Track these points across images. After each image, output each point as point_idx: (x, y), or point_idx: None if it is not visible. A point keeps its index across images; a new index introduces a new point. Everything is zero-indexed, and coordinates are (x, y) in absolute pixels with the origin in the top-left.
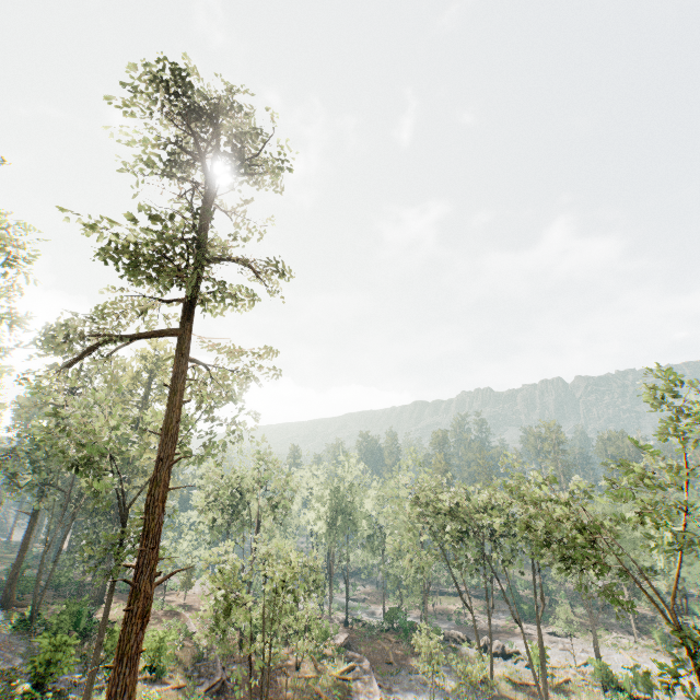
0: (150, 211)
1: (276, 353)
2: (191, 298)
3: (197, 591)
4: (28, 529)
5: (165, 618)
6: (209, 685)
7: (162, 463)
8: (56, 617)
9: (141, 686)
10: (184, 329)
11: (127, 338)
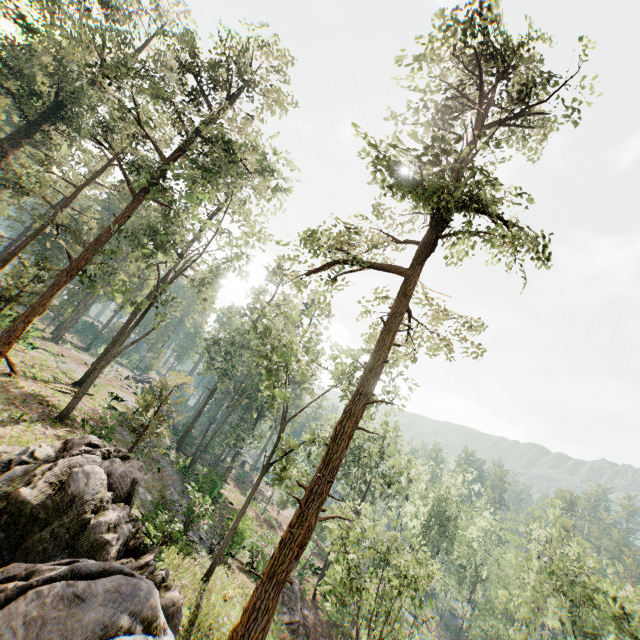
0: (425, 143)
1: (483, 330)
2: (437, 238)
3: (286, 513)
4: (206, 401)
5: (265, 525)
6: (289, 619)
7: (358, 397)
8: (202, 476)
9: (242, 580)
10: (410, 272)
11: (366, 262)
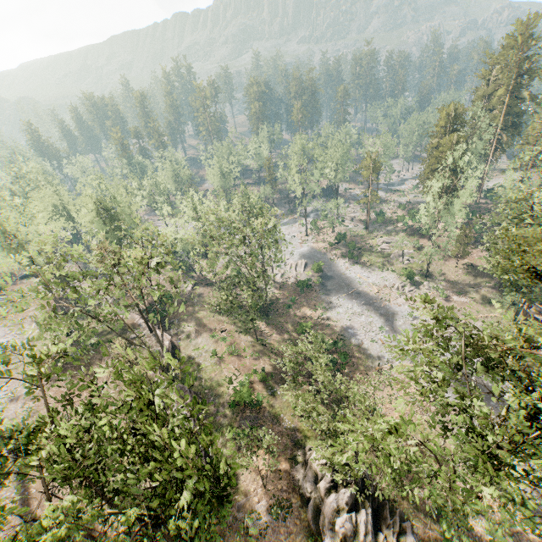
0: None
1: None
2: None
3: None
4: None
5: None
6: None
7: None
8: None
9: None
10: None
11: None
